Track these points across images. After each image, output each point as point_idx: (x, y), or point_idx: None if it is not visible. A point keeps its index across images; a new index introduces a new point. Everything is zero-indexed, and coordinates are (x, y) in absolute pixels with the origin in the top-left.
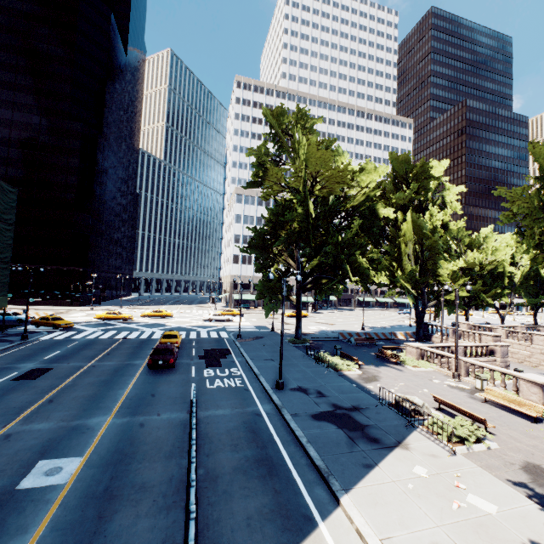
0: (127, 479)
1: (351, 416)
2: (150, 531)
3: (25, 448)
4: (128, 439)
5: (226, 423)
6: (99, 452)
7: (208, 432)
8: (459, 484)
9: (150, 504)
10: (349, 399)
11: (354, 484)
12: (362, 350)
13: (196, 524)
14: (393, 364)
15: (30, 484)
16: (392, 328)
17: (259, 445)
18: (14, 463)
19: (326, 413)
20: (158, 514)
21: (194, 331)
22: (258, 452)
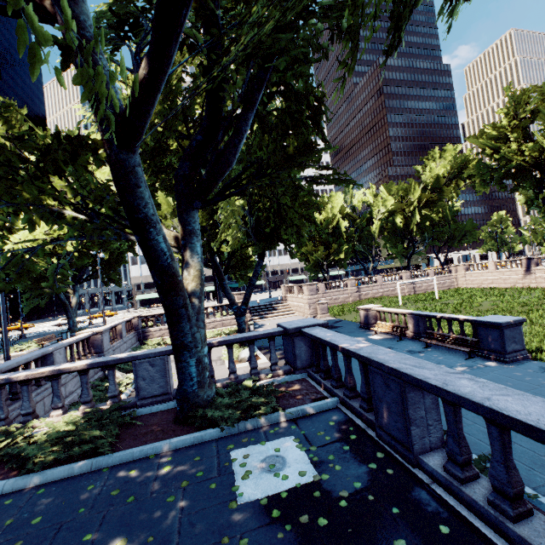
0: None
1: None
2: None
3: None
4: None
5: None
6: None
7: None
8: None
9: None
10: None
11: None
12: None
13: None
14: None
15: None
16: None
17: None
18: None
19: None
20: None
21: None
22: None
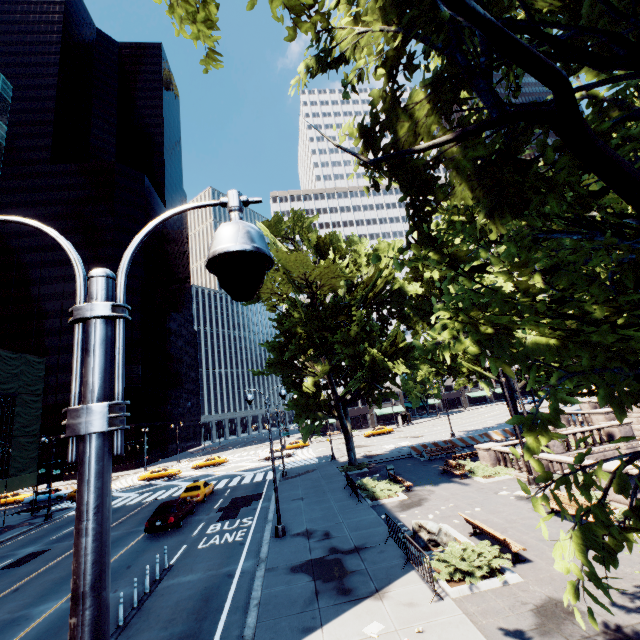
0: None
1: (342, 560)
2: None
3: None
4: (59, 626)
5: (183, 592)
6: None
7: (153, 606)
8: None
9: None
10: (358, 538)
11: None
12: (432, 465)
13: None
14: (460, 478)
15: None
16: (496, 427)
17: (199, 617)
18: None
19: (313, 561)
20: None
21: (239, 476)
22: (191, 626)
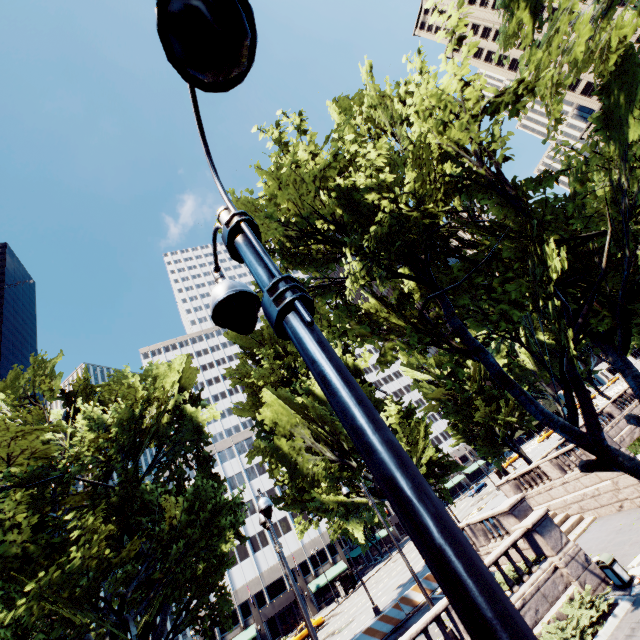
0: None
1: None
2: None
3: None
4: None
5: None
6: None
7: None
8: None
9: None
10: None
11: None
12: None
13: None
14: None
15: None
16: None
17: None
18: None
19: None
20: None
21: None
22: None
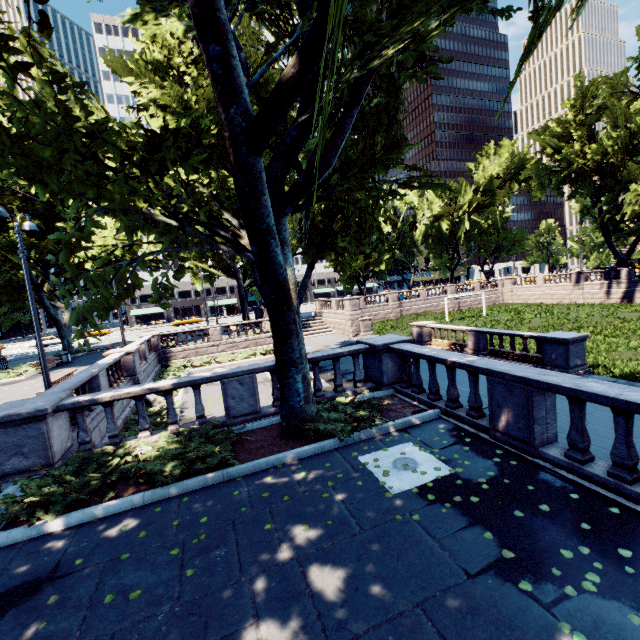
0: None
1: None
2: None
3: None
4: None
5: None
6: None
7: None
8: None
9: None
10: None
11: None
12: None
13: None
14: None
15: None
16: None
17: None
18: None
19: None
20: None
21: None
22: None
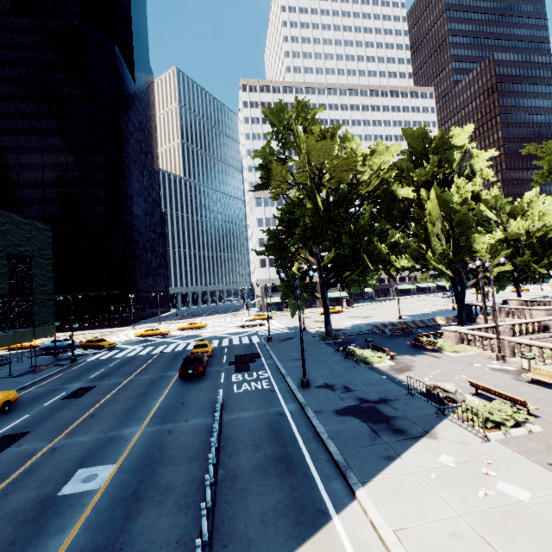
0: (153, 482)
1: (377, 408)
2: (169, 529)
3: (67, 459)
4: (157, 445)
5: (249, 425)
6: (130, 459)
7: (231, 434)
8: (488, 472)
9: (172, 504)
10: (377, 392)
11: (372, 476)
12: (397, 340)
13: (212, 521)
14: (429, 351)
15: (69, 490)
16: (433, 314)
17: (280, 444)
18: (57, 473)
19: (351, 408)
20: (178, 513)
21: (226, 338)
22: (278, 450)
